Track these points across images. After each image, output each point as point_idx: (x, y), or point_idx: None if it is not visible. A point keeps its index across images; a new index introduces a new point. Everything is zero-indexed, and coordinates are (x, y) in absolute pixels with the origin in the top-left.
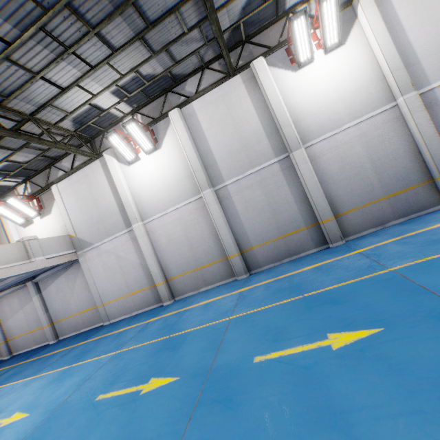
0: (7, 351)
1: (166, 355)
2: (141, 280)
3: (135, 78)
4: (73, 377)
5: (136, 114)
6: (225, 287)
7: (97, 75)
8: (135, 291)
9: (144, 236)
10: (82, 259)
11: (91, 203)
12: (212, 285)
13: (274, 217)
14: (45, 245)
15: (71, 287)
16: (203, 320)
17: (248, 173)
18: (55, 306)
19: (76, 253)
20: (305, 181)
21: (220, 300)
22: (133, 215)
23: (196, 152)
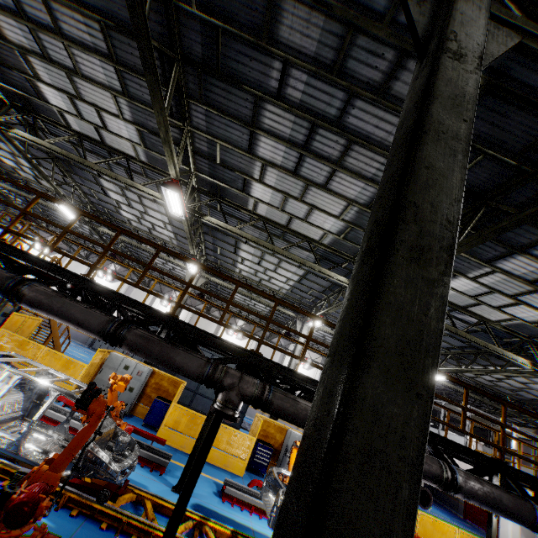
0: None
1: None
2: None
3: None
4: None
5: None
6: None
7: None
8: None
9: None
10: None
11: None
12: None
13: None
14: None
15: None
16: None
17: None
18: None
19: None
20: None
21: None
22: None
23: None
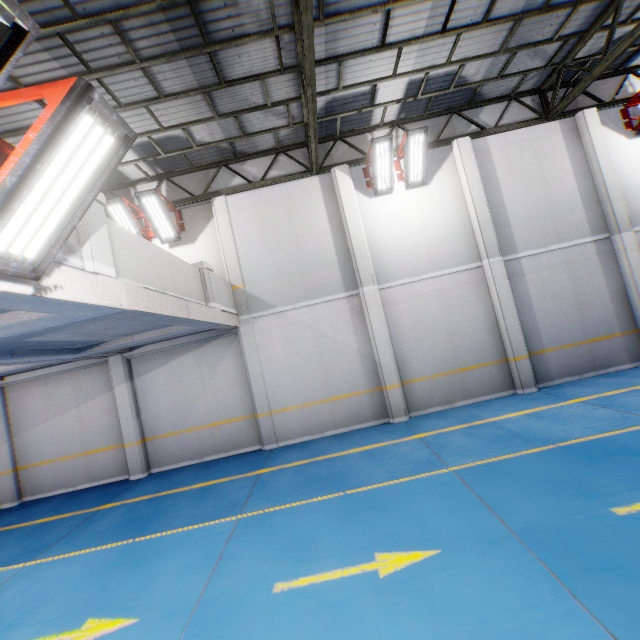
0: (14, 491)
1: (635, 460)
2: (354, 377)
3: (449, 75)
4: (411, 502)
5: (396, 128)
6: (516, 400)
7: (430, 46)
8: (340, 396)
9: (381, 307)
10: (246, 329)
11: (286, 240)
12: (476, 399)
13: (580, 313)
14: (218, 286)
15: (203, 377)
16: (591, 427)
17: (552, 248)
18: (158, 409)
19: (238, 317)
20: (631, 272)
21: (554, 410)
22: (367, 272)
23: (487, 203)
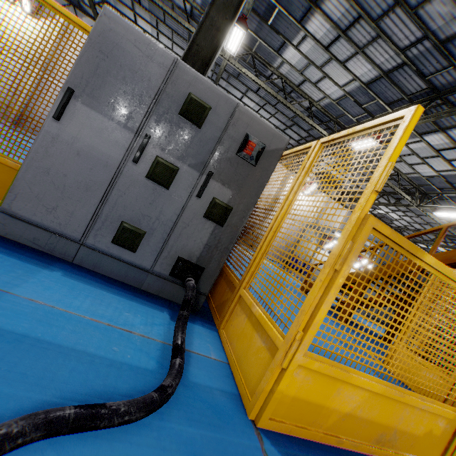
0: None
1: None
2: None
3: None
4: None
5: None
6: None
7: None
8: None
9: None
10: None
11: None
12: None
13: None
14: None
15: None
16: None
17: None
18: None
19: None
20: None
21: None
22: None
23: (52, 49)
